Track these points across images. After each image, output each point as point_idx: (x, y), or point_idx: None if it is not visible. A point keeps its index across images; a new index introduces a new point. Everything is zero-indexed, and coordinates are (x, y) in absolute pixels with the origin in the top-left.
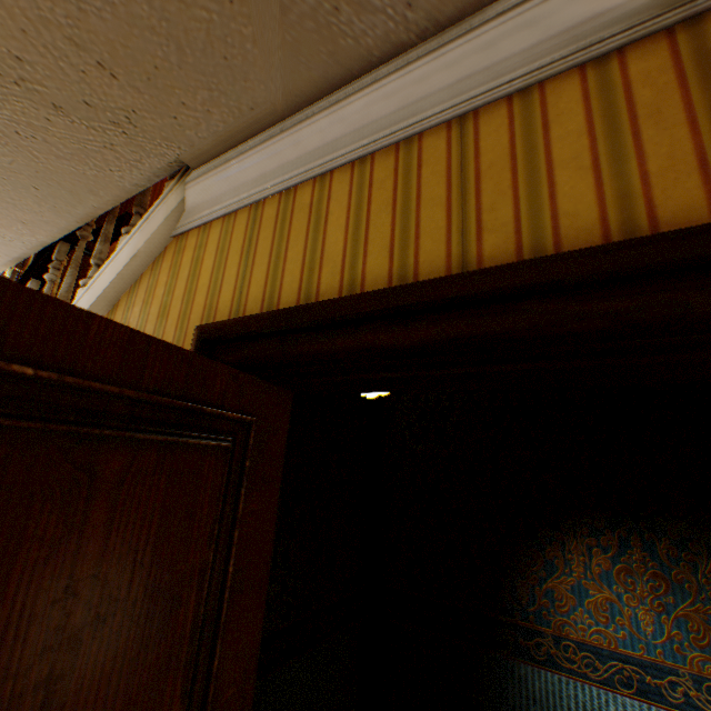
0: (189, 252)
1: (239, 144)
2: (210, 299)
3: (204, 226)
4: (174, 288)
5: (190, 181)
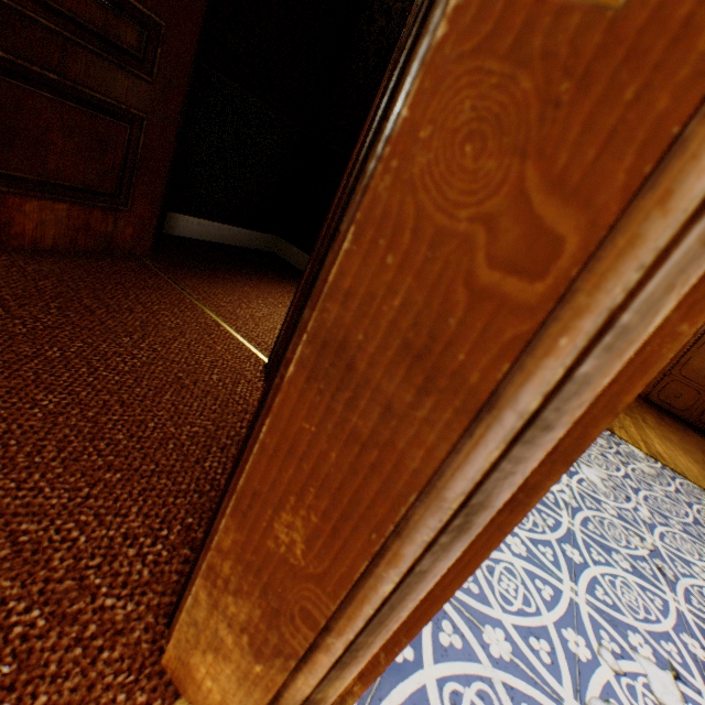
0: None
1: None
2: None
3: None
4: None
5: None
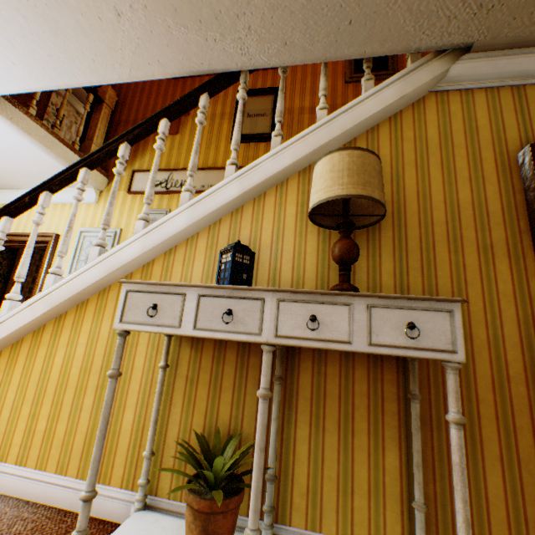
0: (455, 104)
1: (515, 49)
2: (495, 134)
3: (464, 91)
4: (449, 124)
5: (463, 59)
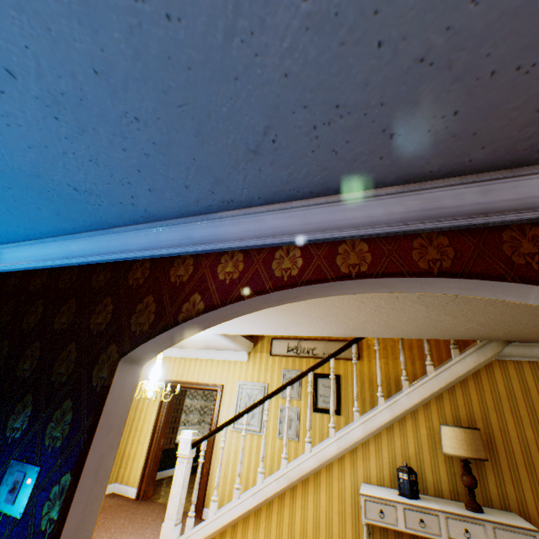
0: (511, 369)
1: None
2: None
3: (515, 360)
4: (510, 383)
5: (510, 345)
